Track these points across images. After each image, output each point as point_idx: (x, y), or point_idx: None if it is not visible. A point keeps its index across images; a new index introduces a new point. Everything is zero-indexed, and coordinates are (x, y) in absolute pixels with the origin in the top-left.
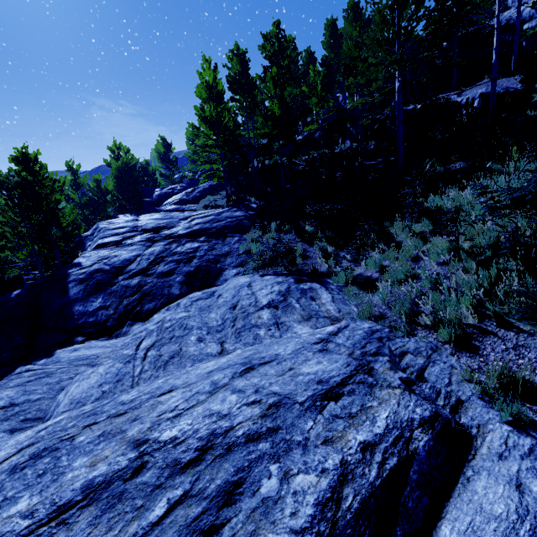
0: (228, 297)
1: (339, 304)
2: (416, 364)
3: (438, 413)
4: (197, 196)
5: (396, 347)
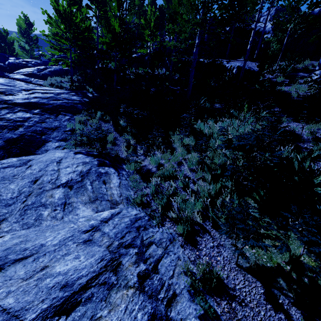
0: (36, 169)
1: (123, 189)
2: (156, 255)
3: (155, 314)
4: (47, 74)
5: (147, 237)
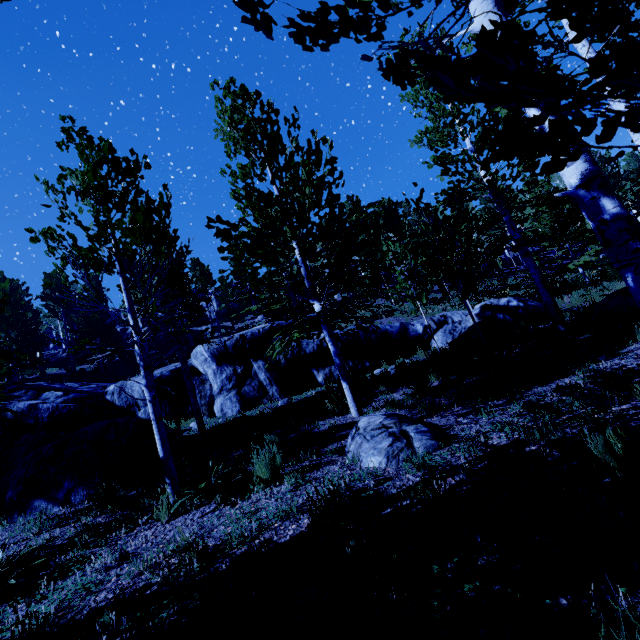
0: None
1: None
2: None
3: None
4: None
5: None
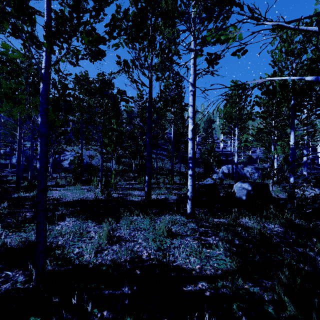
0: None
1: None
2: None
3: None
4: None
5: None
